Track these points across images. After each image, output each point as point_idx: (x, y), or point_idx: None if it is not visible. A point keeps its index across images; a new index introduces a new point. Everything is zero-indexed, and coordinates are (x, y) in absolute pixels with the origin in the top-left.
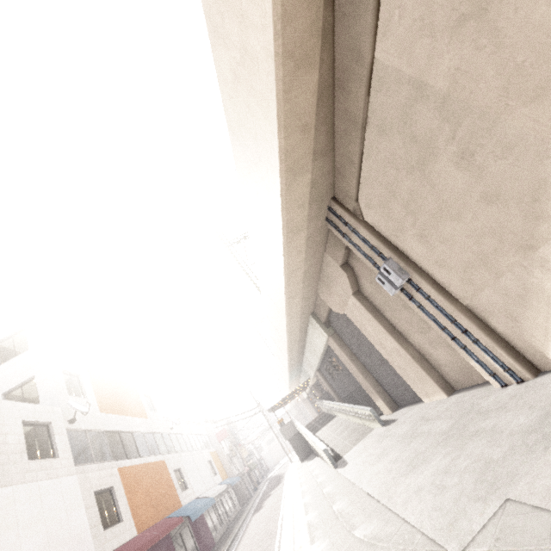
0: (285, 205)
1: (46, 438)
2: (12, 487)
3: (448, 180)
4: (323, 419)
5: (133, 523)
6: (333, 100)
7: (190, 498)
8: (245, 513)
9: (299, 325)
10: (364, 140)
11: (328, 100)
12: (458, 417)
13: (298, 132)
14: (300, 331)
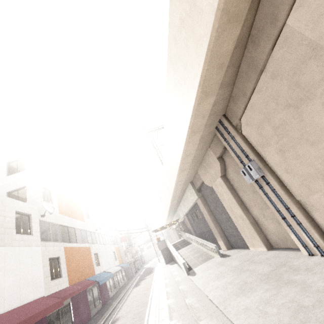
0: (194, 114)
1: (27, 223)
2: (4, 247)
3: (315, 117)
4: (183, 243)
5: (67, 279)
6: (244, 50)
7: (100, 271)
8: (129, 285)
9: (181, 187)
10: (258, 81)
11: (241, 49)
12: (275, 266)
13: (216, 67)
14: (181, 191)
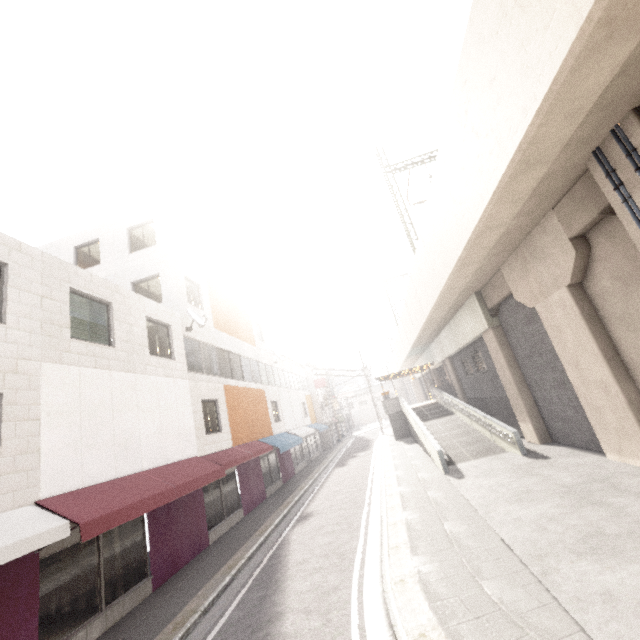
0: (549, 105)
1: (165, 339)
2: (135, 375)
3: None
4: (436, 411)
5: (230, 436)
6: None
7: (281, 430)
8: (327, 461)
9: (453, 301)
10: None
11: None
12: None
13: None
14: (449, 309)
